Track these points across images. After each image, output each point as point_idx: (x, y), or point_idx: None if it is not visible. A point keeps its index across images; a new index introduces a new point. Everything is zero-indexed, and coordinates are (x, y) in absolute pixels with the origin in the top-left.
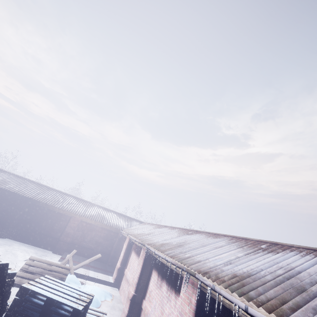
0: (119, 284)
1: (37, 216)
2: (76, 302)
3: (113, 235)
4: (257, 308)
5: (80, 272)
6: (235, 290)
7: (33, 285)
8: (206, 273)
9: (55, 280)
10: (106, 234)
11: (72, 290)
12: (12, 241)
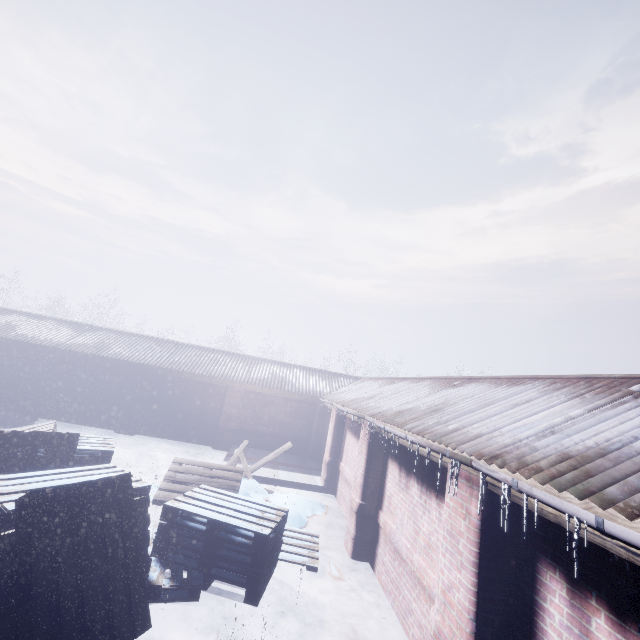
0: (334, 488)
1: (172, 394)
2: (258, 524)
3: (308, 408)
4: (628, 522)
5: (264, 474)
6: (567, 487)
7: (184, 502)
8: (495, 457)
9: (217, 491)
10: (294, 407)
11: (248, 506)
12: (146, 438)
